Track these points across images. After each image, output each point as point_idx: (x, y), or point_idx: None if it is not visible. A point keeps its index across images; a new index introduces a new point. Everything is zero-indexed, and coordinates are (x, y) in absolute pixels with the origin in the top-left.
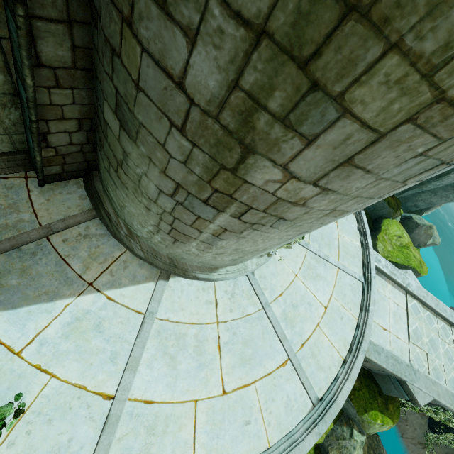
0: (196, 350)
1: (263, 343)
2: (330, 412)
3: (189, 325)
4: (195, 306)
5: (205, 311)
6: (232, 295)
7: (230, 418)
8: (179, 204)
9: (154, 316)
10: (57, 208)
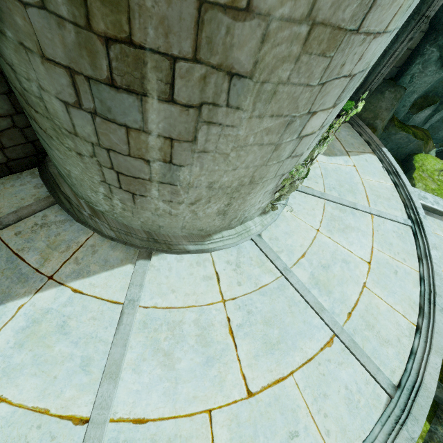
0: (200, 340)
1: (292, 319)
2: (418, 403)
3: (184, 310)
4: (189, 284)
5: (204, 289)
6: (237, 265)
7: (266, 431)
8: (95, 116)
9: (135, 303)
10: (8, 201)
